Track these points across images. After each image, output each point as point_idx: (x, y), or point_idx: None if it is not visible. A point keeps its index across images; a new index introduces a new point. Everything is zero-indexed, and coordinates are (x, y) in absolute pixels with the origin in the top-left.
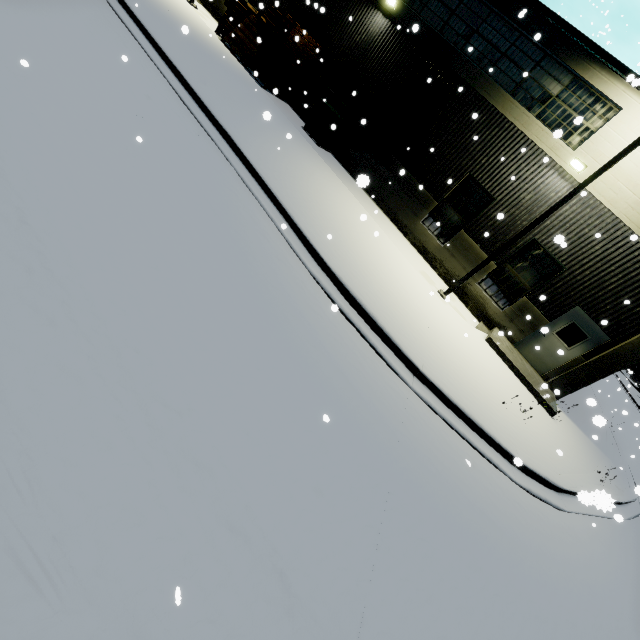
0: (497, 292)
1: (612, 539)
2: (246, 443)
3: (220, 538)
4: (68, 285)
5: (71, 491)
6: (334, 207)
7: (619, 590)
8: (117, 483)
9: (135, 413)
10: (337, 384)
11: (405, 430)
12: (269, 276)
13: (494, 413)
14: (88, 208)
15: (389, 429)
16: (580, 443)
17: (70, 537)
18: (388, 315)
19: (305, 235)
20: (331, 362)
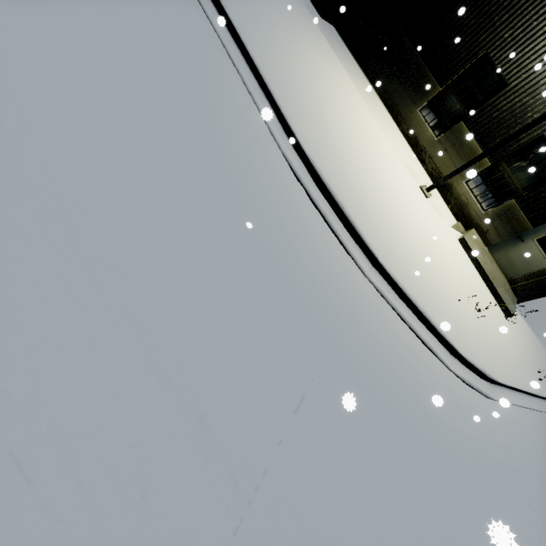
0: (484, 192)
1: (533, 427)
2: (186, 308)
3: (148, 383)
4: (19, 141)
5: (10, 329)
6: (323, 86)
7: (525, 468)
8: (55, 328)
9: (78, 269)
10: (290, 265)
11: (351, 313)
12: (237, 153)
13: (447, 308)
14: (46, 63)
15: (334, 311)
16: (529, 345)
17: (6, 366)
18: (358, 205)
19: (283, 113)
20: (288, 244)
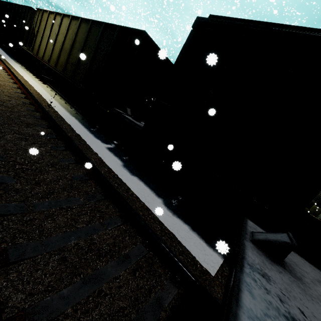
0: None
1: None
2: None
3: None
4: None
5: None
6: None
7: None
8: None
9: None
10: None
11: None
12: None
13: None
14: None
15: None
16: None
17: None
18: None
19: None
20: None
